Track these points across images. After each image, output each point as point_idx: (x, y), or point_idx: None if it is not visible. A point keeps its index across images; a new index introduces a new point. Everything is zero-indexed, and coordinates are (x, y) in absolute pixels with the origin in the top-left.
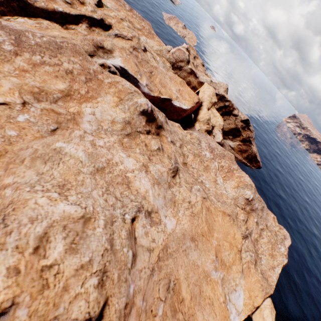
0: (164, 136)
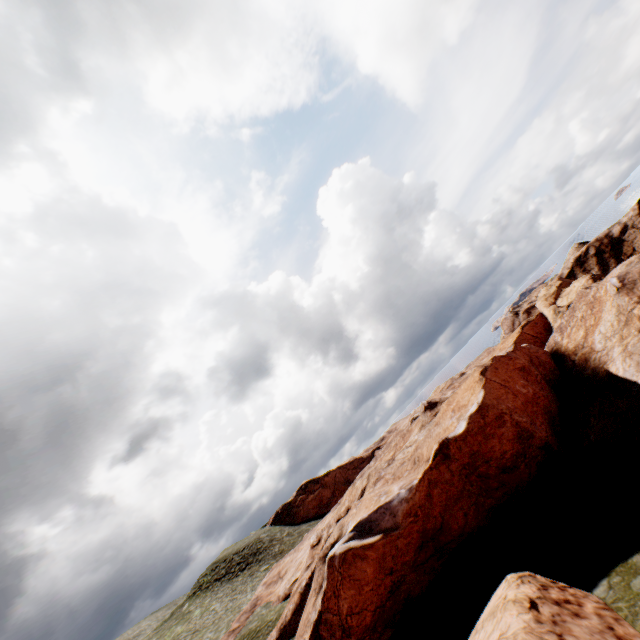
0: None
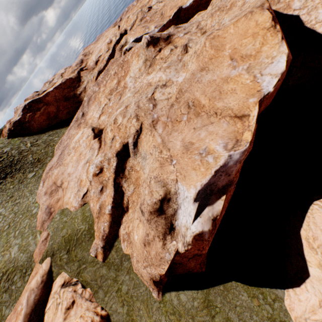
0: (175, 39)
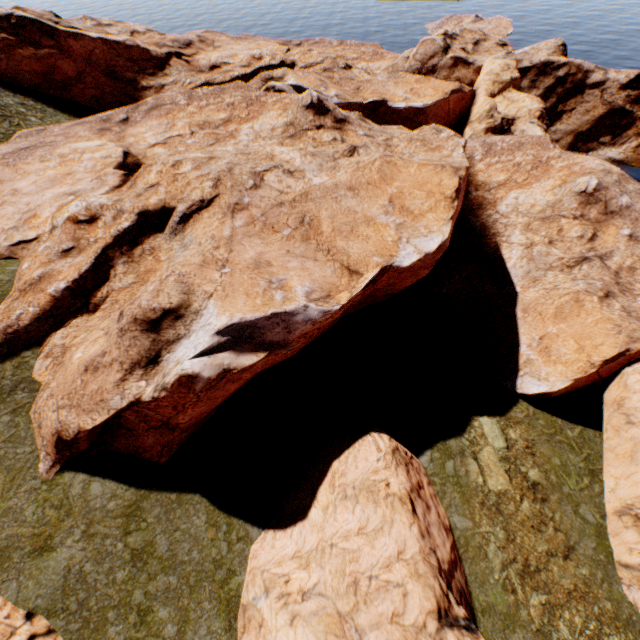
0: (350, 131)
